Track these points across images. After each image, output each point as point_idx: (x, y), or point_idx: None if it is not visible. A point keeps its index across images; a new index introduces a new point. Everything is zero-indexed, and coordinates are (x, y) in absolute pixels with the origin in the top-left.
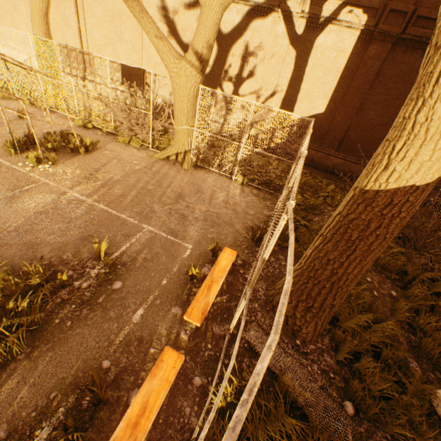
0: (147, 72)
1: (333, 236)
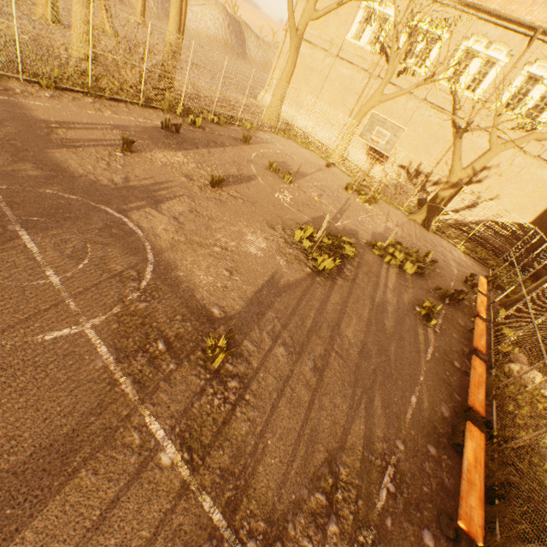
0: (392, 154)
1: None
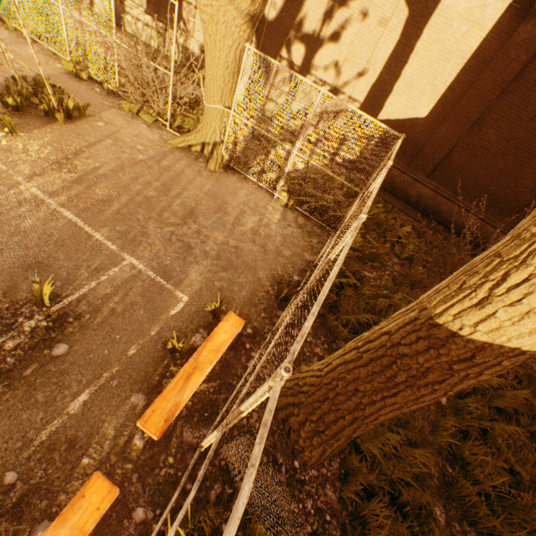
0: (185, 0)
1: (371, 363)
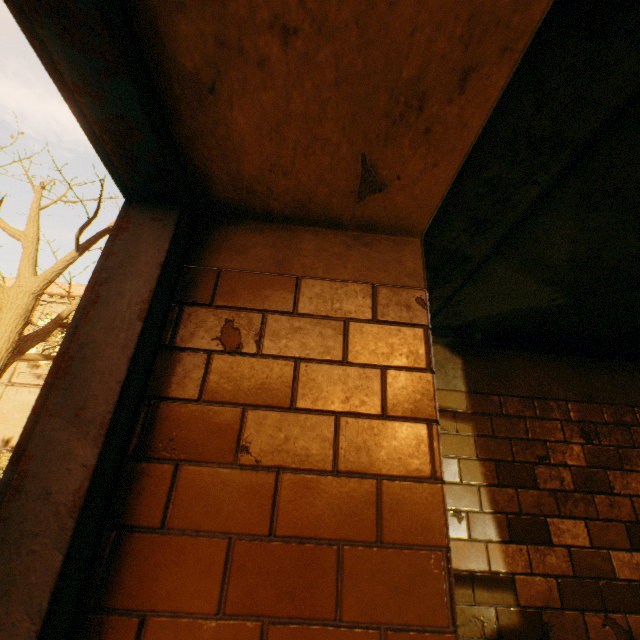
0: None
1: None
